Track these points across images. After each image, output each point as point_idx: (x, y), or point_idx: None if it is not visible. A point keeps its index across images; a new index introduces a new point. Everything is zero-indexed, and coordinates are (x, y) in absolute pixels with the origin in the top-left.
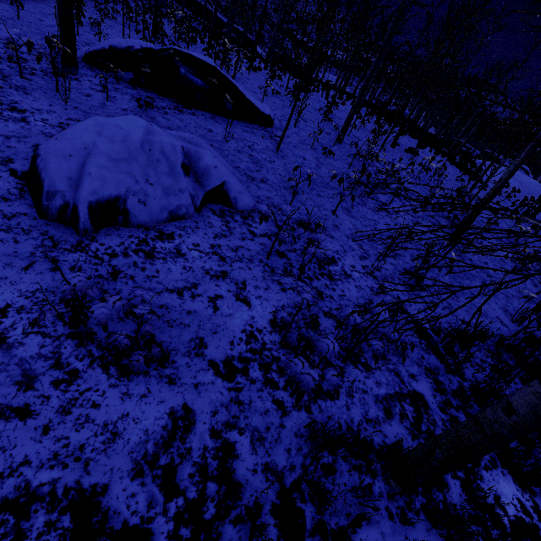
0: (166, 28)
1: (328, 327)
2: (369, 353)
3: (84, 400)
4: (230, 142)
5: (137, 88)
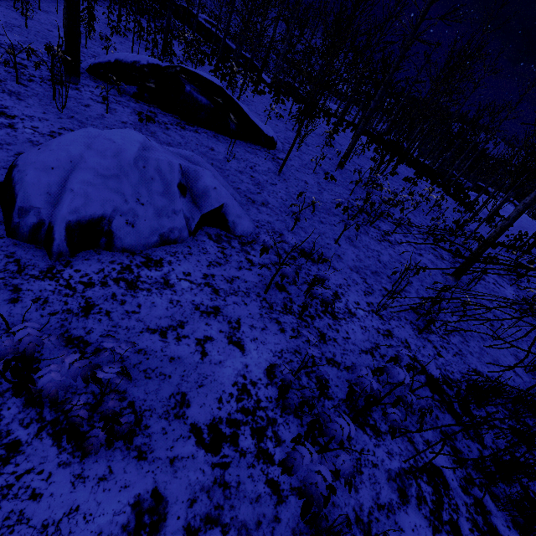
0: (176, 49)
1: (332, 378)
2: (378, 412)
3: (20, 487)
4: (231, 162)
5: (140, 102)
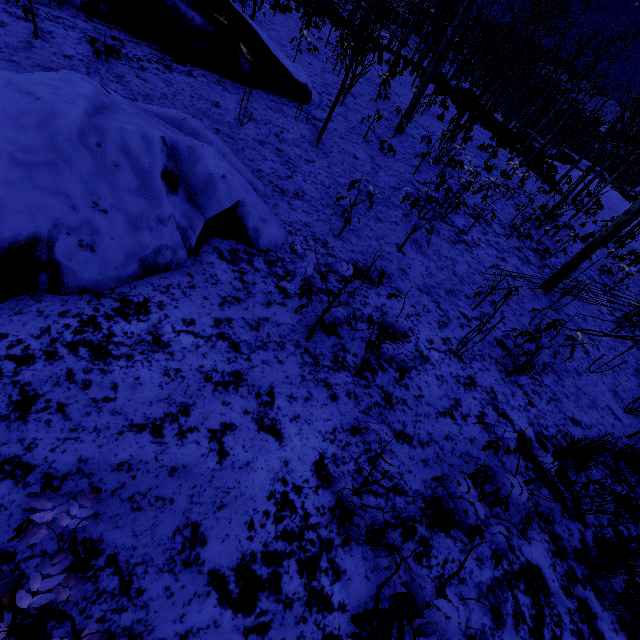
0: None
1: (403, 461)
2: None
3: None
4: (247, 126)
5: (94, 19)
